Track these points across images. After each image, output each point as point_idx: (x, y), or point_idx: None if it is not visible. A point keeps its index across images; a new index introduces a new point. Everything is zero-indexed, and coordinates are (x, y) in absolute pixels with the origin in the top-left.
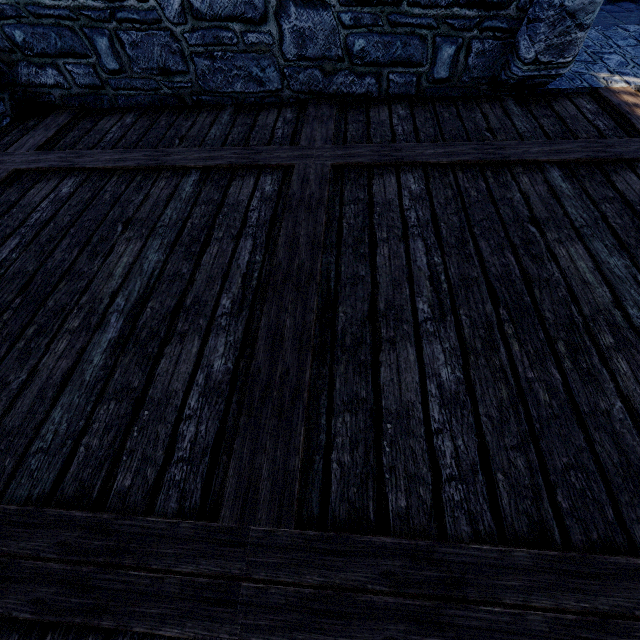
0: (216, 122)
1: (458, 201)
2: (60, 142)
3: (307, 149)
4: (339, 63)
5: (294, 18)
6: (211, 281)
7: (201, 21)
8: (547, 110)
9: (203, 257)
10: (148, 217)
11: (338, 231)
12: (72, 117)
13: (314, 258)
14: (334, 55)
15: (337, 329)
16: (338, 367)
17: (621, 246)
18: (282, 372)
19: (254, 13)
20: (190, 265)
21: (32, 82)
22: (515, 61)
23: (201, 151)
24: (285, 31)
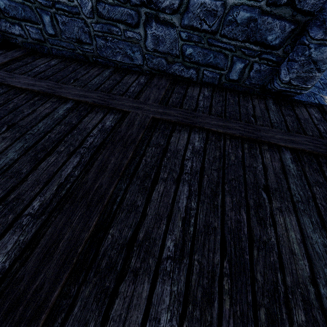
0: (100, 75)
1: (221, 161)
2: (8, 66)
3: (142, 103)
4: (176, 58)
5: (154, 28)
6: (36, 183)
7: (102, 19)
8: (291, 111)
9: (42, 163)
10: (26, 125)
11: (137, 164)
12: (23, 54)
13: (111, 183)
14: (174, 53)
15: (101, 249)
16: (85, 289)
17: (322, 225)
18: (38, 285)
19: (132, 21)
20: (30, 167)
21: (7, 31)
22: (277, 80)
23: (81, 90)
24: (148, 34)
